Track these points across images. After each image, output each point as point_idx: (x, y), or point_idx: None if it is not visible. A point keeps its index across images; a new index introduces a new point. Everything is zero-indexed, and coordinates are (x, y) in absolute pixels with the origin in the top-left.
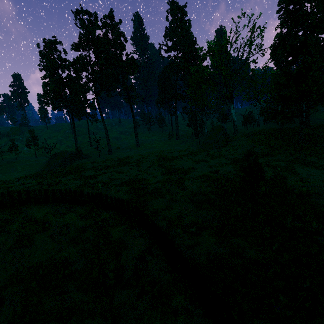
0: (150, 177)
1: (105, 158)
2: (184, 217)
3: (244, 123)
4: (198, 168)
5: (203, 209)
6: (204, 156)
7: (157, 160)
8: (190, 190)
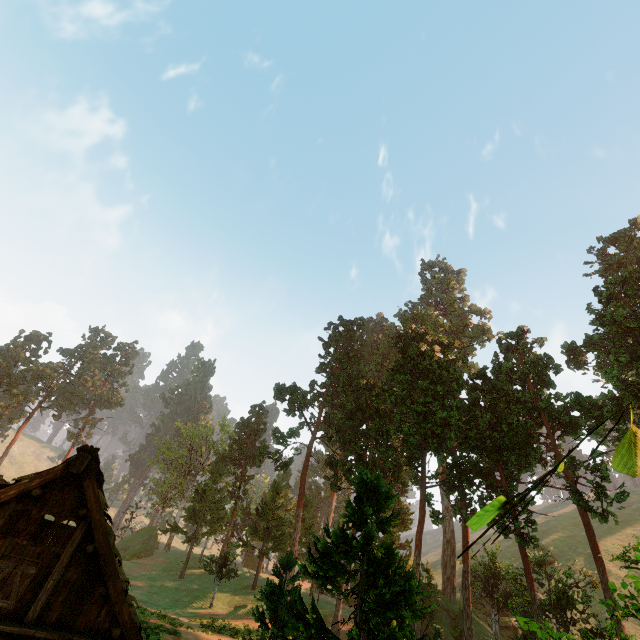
0: None
1: None
2: None
3: None
4: None
5: None
6: None
7: None
8: None
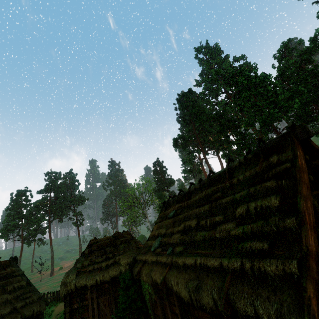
0: None
1: (46, 280)
2: None
3: None
4: None
5: None
6: None
7: None
8: None
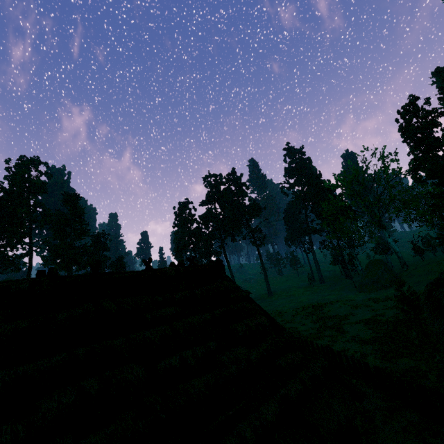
0: (299, 325)
1: None
2: (347, 350)
3: (414, 252)
4: (358, 313)
5: (367, 345)
6: (364, 300)
7: (301, 309)
8: (350, 333)
